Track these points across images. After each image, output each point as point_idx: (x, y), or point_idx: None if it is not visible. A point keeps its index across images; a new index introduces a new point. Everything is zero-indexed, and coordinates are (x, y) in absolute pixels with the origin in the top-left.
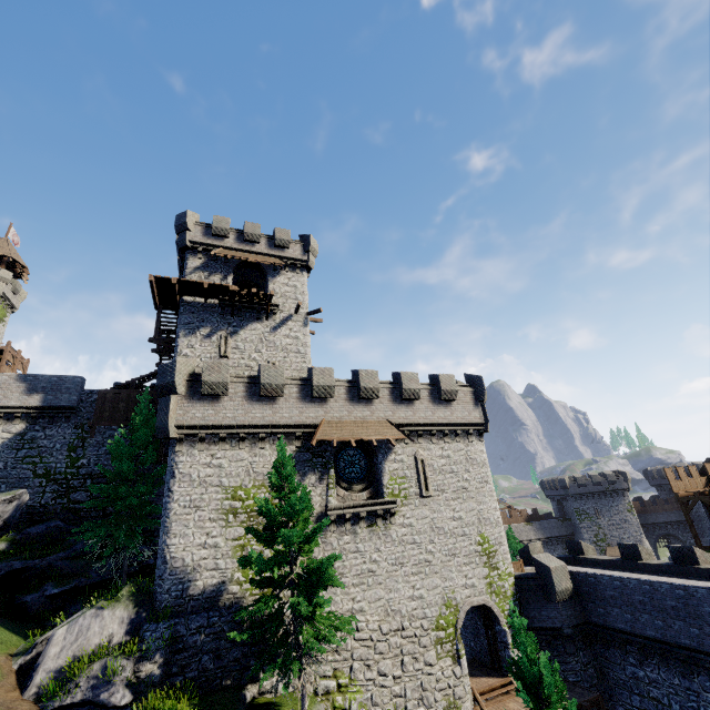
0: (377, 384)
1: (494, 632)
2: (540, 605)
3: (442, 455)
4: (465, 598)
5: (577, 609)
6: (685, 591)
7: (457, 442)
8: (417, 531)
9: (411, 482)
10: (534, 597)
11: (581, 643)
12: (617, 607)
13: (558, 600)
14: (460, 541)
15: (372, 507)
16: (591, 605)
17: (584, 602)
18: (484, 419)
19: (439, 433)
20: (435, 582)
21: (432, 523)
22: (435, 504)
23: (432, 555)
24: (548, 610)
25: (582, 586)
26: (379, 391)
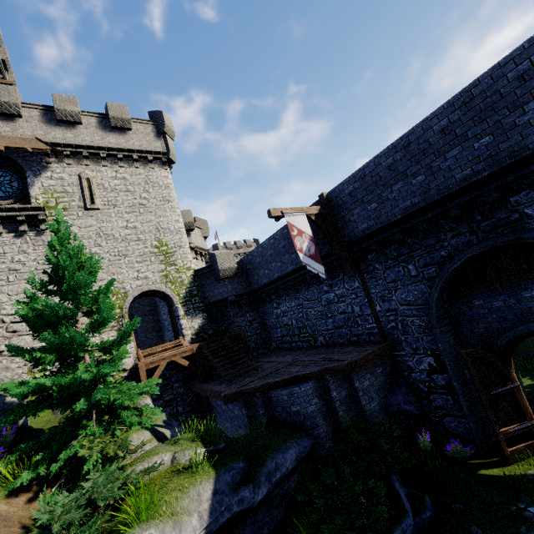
0: (15, 99)
1: (173, 313)
2: (213, 286)
3: (115, 177)
4: (136, 287)
5: (244, 284)
6: (287, 229)
7: (136, 167)
8: (79, 237)
9: (73, 196)
10: (208, 282)
11: (249, 308)
12: (262, 268)
13: (222, 277)
14: (134, 245)
15: (9, 213)
16: (252, 277)
17: (249, 278)
18: (166, 149)
19: (114, 158)
20: (100, 277)
21: (99, 230)
22: (104, 216)
23: (97, 256)
24: (218, 288)
25: (247, 266)
26: (20, 107)
